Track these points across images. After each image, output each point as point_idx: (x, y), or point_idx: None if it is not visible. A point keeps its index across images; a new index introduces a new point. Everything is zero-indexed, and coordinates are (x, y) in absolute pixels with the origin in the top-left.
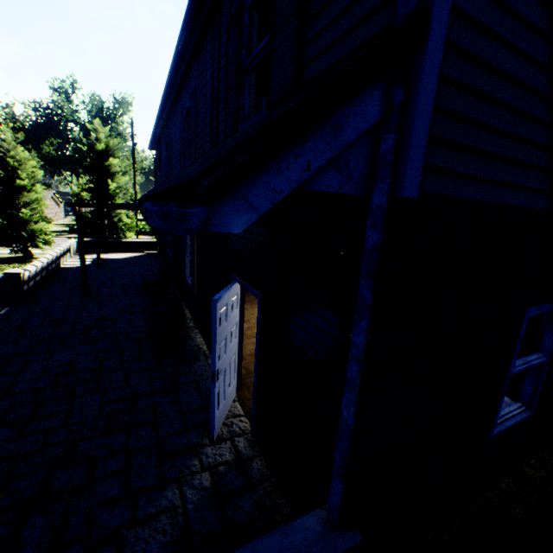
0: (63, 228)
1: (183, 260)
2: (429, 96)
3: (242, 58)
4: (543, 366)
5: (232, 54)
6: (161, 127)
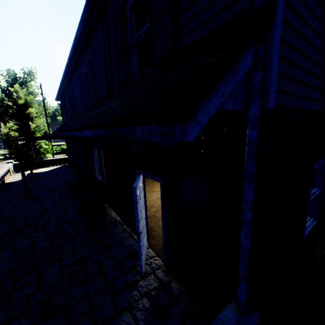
0: None
1: (93, 166)
2: (277, 49)
3: (128, 38)
4: (319, 194)
5: (119, 36)
6: (64, 86)
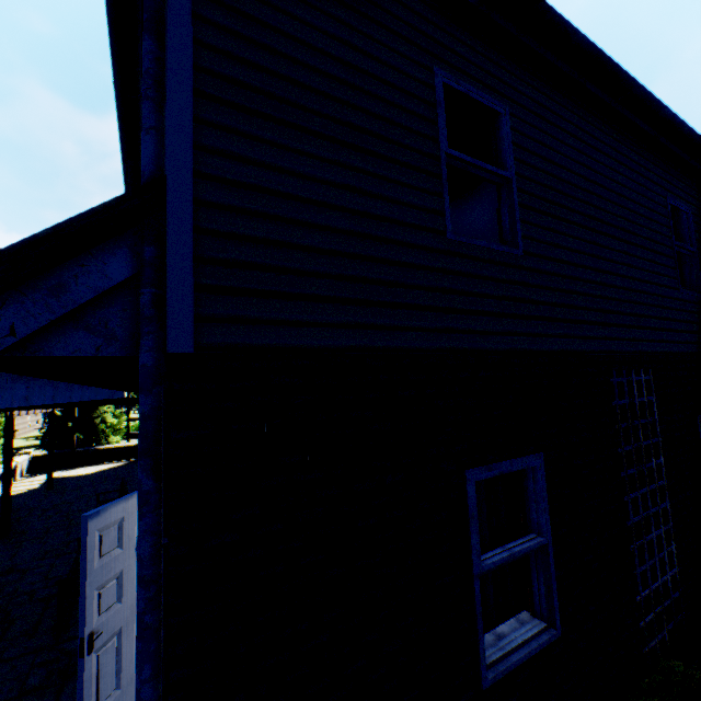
0: (34, 441)
1: None
2: (184, 249)
3: None
4: (546, 552)
5: None
6: None
